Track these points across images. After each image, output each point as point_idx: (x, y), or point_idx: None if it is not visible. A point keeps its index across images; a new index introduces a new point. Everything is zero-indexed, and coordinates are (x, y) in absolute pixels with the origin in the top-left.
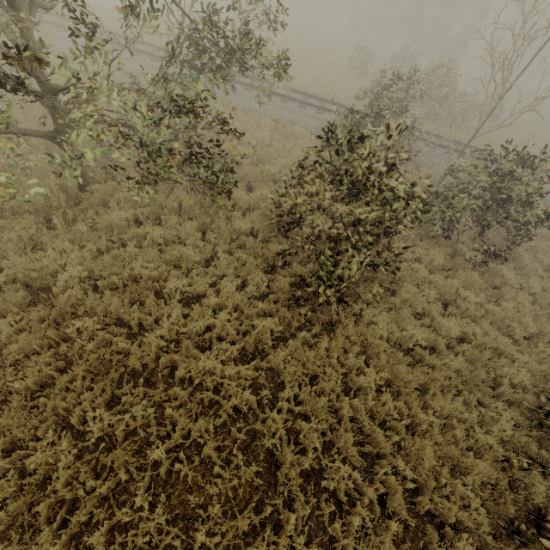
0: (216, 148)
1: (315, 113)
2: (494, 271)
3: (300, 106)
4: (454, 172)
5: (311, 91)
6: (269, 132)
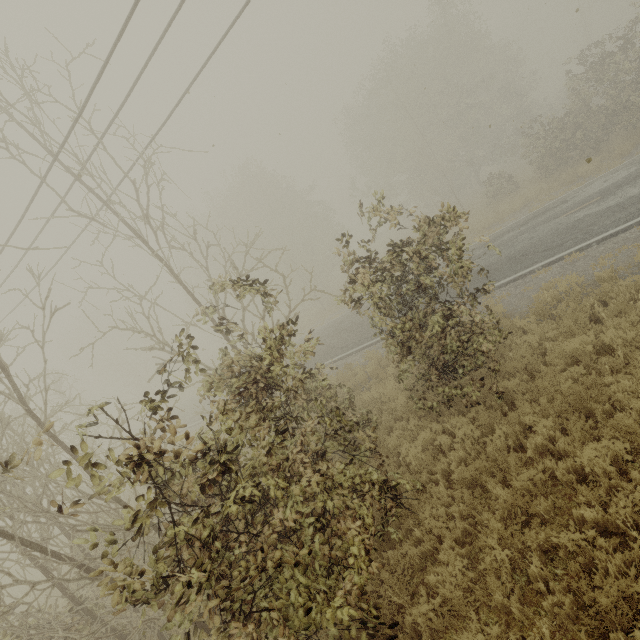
0: None
1: None
2: None
3: None
4: None
5: None
6: None
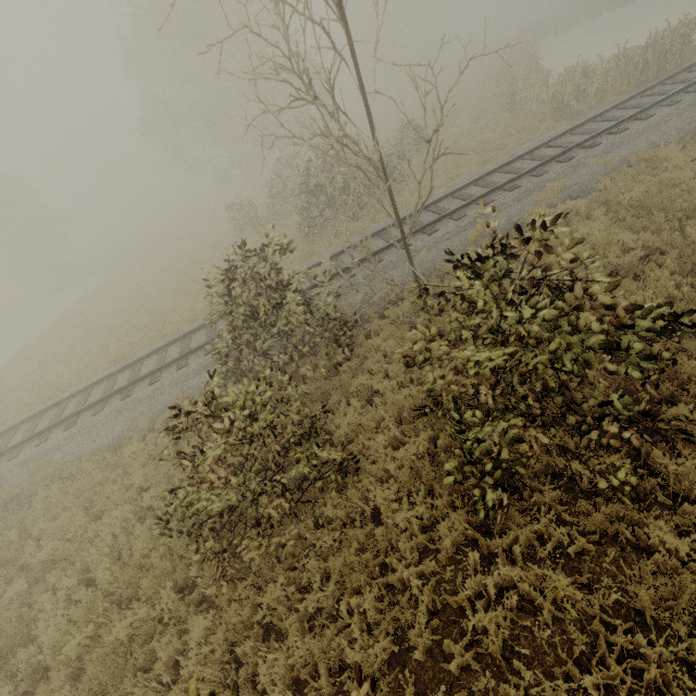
0: (24, 655)
1: (203, 358)
2: (684, 473)
3: (177, 368)
4: (419, 363)
5: (198, 314)
6: (140, 474)
